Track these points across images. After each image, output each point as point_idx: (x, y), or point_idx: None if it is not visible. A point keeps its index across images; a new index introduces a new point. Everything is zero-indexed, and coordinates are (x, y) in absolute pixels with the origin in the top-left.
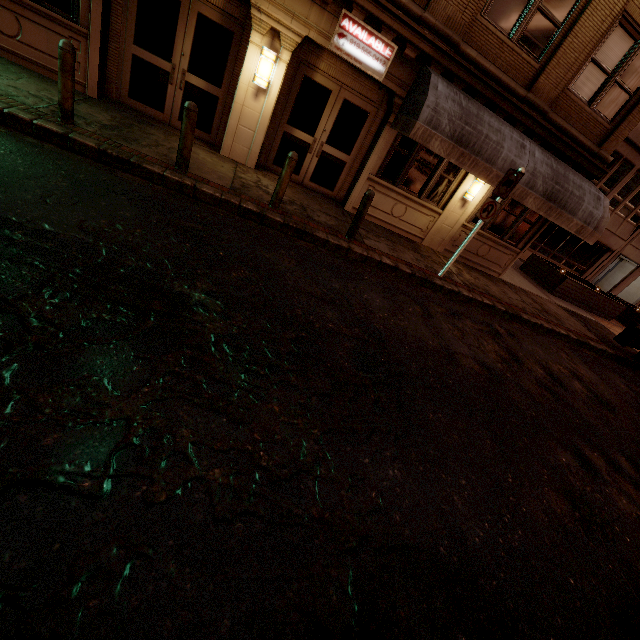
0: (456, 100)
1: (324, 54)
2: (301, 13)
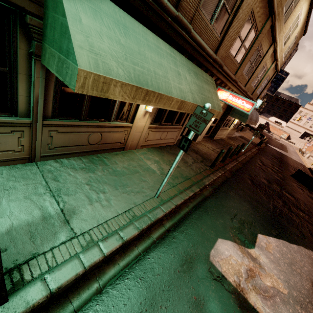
0: None
1: None
2: None
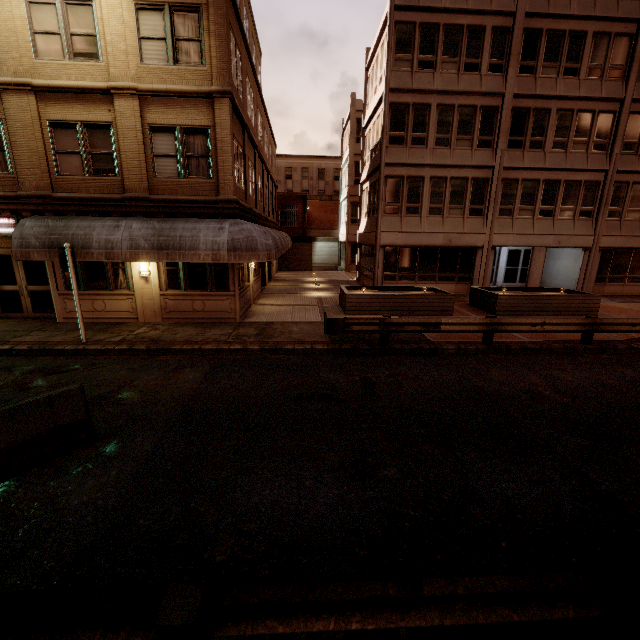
0: (43, 225)
1: None
2: None
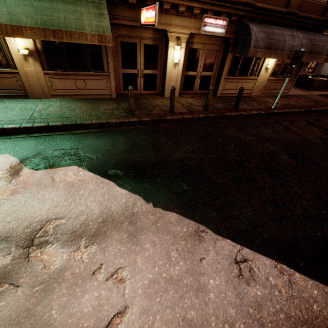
0: (262, 31)
1: (195, 35)
2: (187, 25)
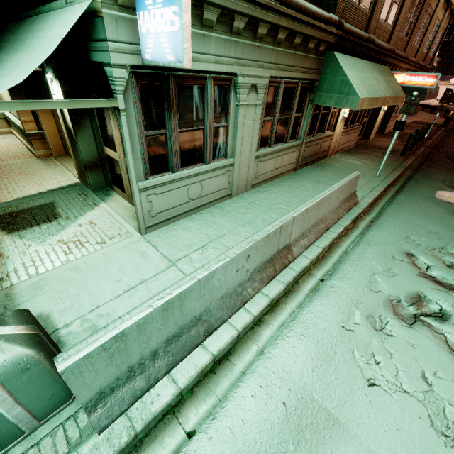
0: None
1: None
2: None
